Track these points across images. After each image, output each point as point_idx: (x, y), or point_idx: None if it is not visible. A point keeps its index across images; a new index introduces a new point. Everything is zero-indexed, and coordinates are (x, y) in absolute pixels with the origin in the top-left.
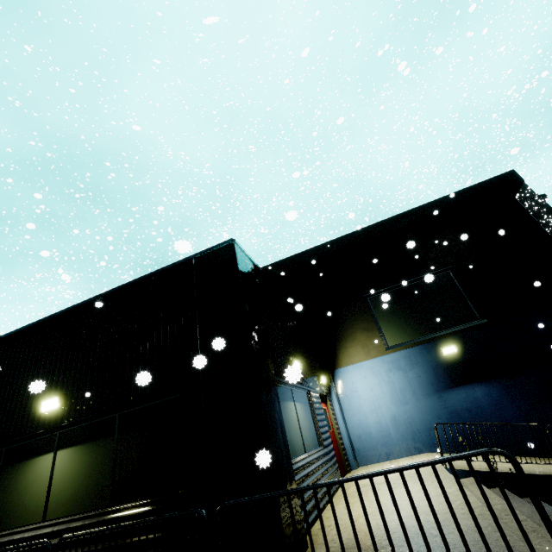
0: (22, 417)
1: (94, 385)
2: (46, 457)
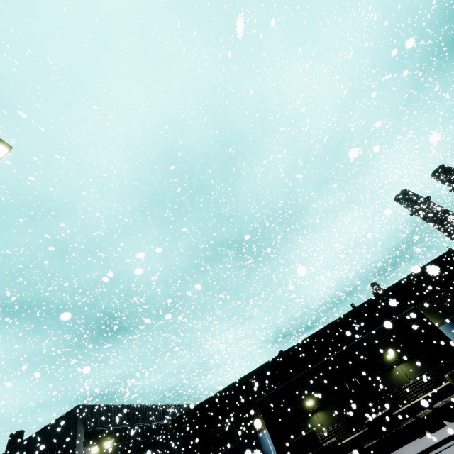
0: (380, 362)
1: (398, 348)
2: (397, 368)
